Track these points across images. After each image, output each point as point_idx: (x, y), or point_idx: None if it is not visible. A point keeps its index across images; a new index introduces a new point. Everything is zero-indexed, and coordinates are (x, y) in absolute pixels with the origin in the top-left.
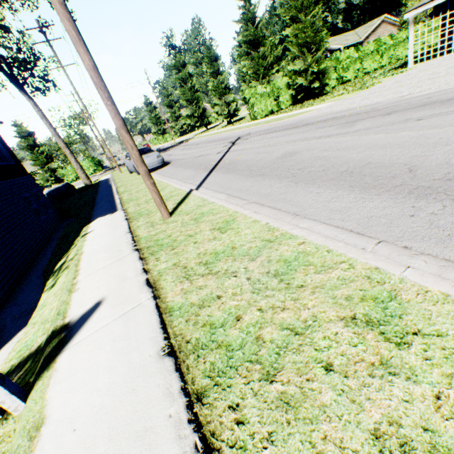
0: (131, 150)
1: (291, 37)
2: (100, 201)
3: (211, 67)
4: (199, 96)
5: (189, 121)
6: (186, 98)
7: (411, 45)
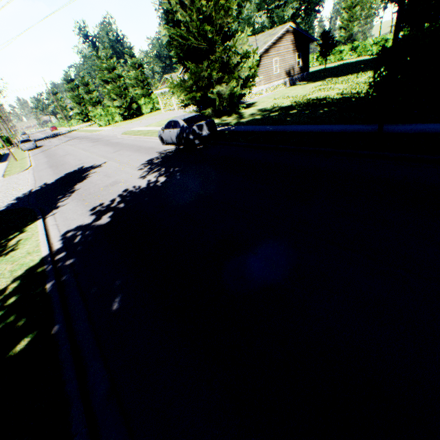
0: (6, 147)
1: (112, 90)
2: (3, 160)
3: (84, 89)
4: (86, 101)
5: (79, 117)
6: (76, 102)
7: (161, 104)
